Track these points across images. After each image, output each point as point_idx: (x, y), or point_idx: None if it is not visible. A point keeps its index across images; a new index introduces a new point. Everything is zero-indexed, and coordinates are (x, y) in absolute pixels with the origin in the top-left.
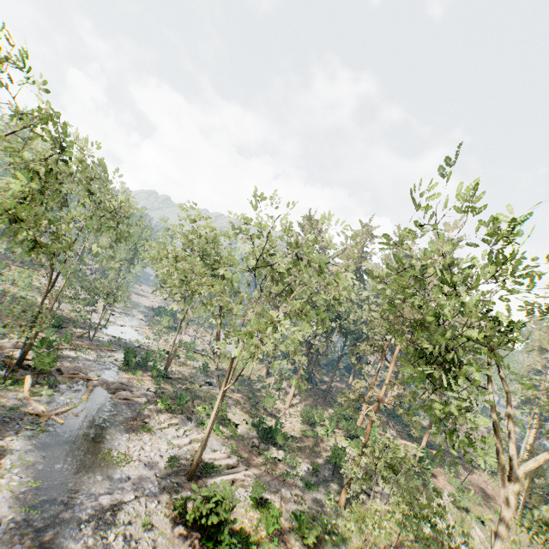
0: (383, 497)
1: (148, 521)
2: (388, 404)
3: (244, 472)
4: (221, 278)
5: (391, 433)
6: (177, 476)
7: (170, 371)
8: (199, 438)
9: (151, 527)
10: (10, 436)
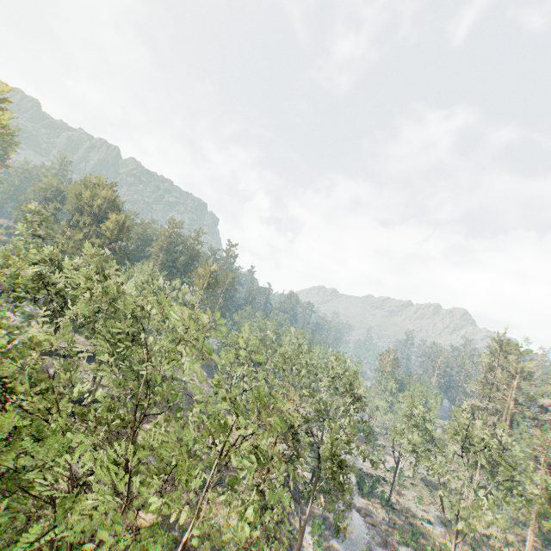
0: None
1: None
2: None
3: None
4: (432, 442)
5: None
6: None
7: (391, 500)
8: None
9: None
10: (331, 538)
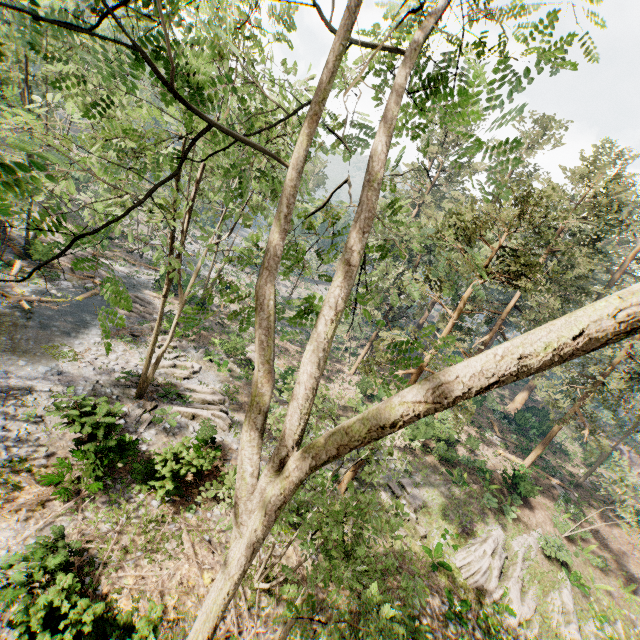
0: (413, 502)
1: (34, 414)
2: (513, 407)
3: (216, 412)
4: None
5: (491, 439)
6: (126, 390)
7: (216, 304)
8: (188, 366)
9: (39, 422)
10: None
